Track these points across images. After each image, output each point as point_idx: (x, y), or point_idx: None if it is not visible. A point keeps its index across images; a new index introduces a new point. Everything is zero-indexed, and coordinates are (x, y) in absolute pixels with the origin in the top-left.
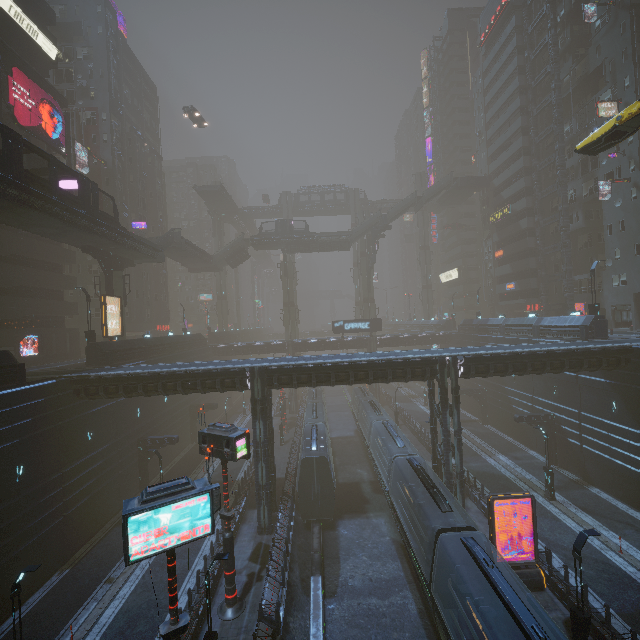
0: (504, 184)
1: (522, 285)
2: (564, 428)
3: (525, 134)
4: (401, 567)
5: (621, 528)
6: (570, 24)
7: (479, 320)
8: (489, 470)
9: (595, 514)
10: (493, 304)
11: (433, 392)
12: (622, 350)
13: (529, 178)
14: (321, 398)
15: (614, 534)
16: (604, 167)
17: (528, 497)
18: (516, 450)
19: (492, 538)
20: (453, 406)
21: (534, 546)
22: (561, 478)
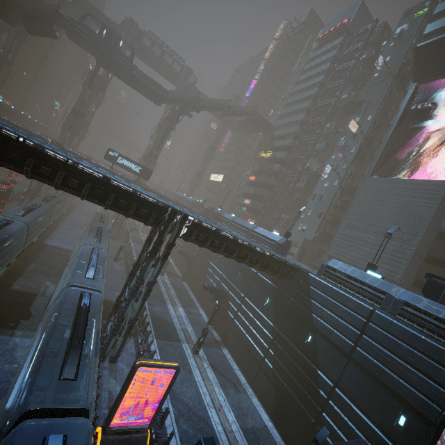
0: (279, 137)
1: (254, 204)
2: (230, 303)
3: (307, 114)
4: (0, 408)
5: (228, 387)
6: (364, 66)
7: (219, 211)
8: (165, 317)
9: (217, 371)
10: (231, 208)
11: (151, 240)
12: (294, 268)
13: (294, 142)
14: (59, 207)
15: (222, 392)
16: (332, 160)
17: (175, 368)
18: (193, 306)
19: (117, 403)
20: (160, 259)
21: (155, 413)
22: (210, 336)
